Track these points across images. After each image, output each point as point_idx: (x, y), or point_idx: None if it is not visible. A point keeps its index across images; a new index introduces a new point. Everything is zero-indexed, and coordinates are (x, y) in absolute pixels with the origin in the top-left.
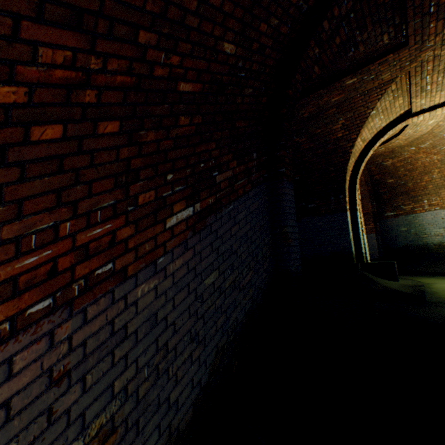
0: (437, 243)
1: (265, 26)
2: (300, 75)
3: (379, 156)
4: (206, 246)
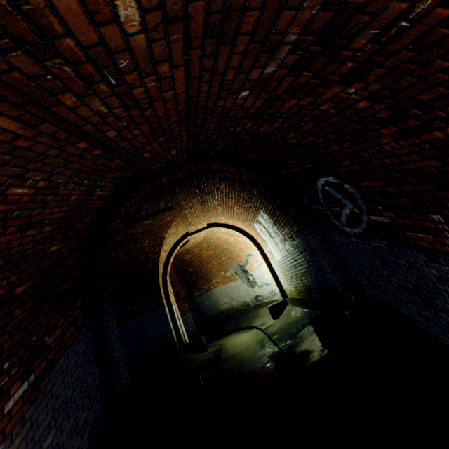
0: (227, 308)
1: (81, 223)
2: (110, 236)
3: (181, 254)
4: (42, 410)
